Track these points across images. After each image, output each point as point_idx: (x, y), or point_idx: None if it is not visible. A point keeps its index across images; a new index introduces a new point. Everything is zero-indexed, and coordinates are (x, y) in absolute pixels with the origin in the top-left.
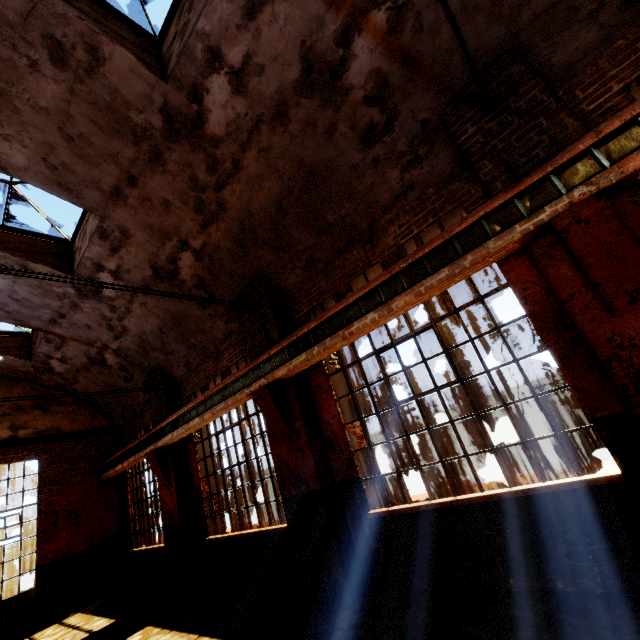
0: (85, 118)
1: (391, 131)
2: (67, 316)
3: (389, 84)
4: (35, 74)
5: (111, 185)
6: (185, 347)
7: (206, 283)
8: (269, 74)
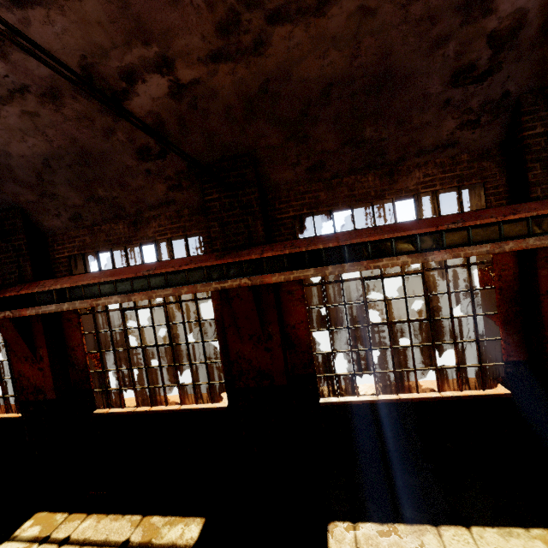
0: None
1: (480, 83)
2: None
3: (518, 35)
4: None
5: None
6: (82, 196)
7: (166, 131)
8: None
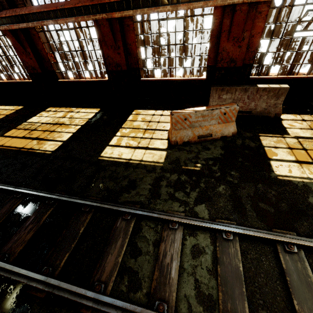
0: None
1: None
2: None
3: None
4: None
5: None
6: None
7: None
8: None
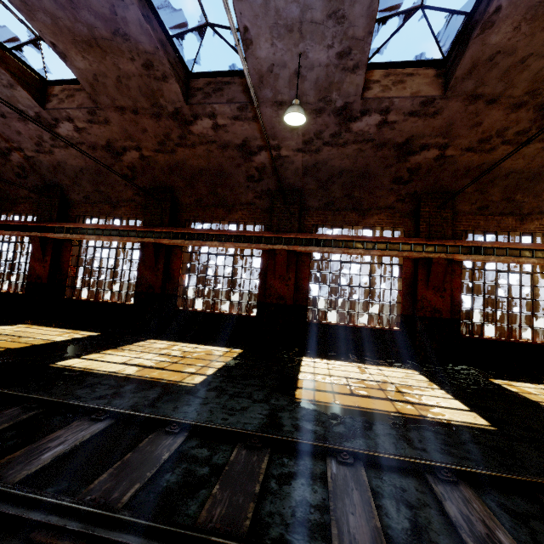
0: (137, 84)
1: (258, 183)
2: (8, 119)
3: (266, 170)
4: (129, 60)
5: (122, 105)
6: (93, 188)
7: (136, 170)
8: (229, 135)
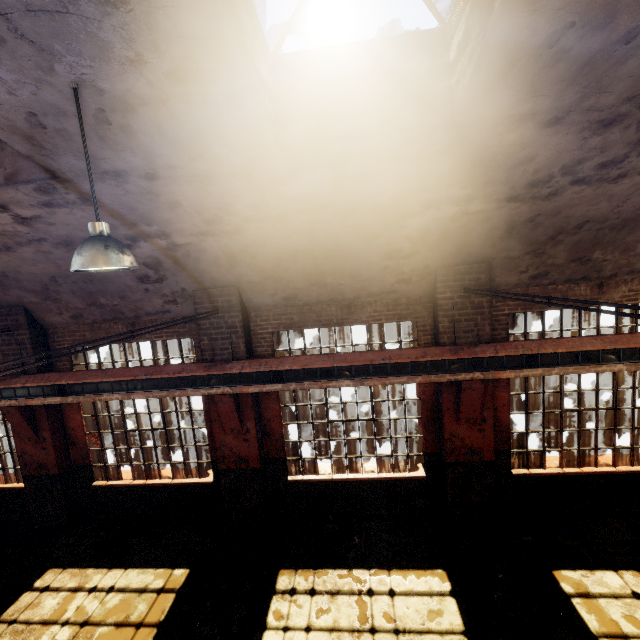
0: None
1: (161, 283)
2: None
3: (163, 265)
4: None
5: None
6: None
7: None
8: (60, 227)
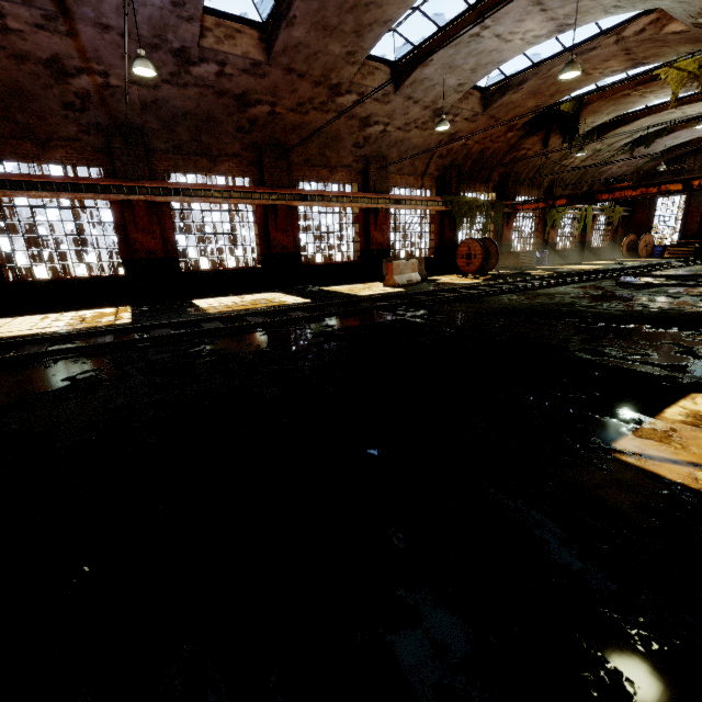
0: None
1: (82, 113)
2: None
3: (91, 99)
4: None
5: None
6: None
7: None
8: (28, 44)
